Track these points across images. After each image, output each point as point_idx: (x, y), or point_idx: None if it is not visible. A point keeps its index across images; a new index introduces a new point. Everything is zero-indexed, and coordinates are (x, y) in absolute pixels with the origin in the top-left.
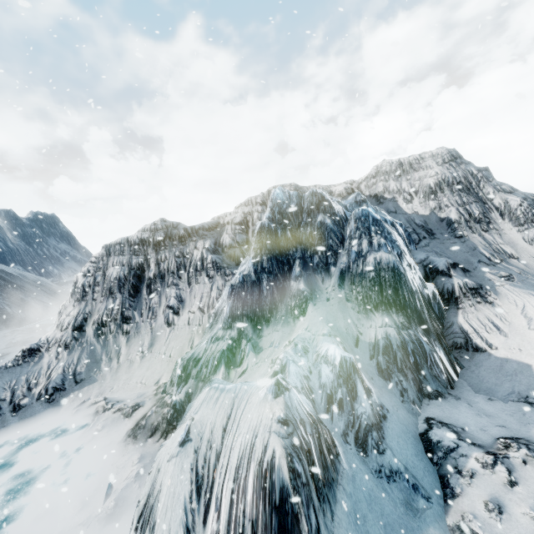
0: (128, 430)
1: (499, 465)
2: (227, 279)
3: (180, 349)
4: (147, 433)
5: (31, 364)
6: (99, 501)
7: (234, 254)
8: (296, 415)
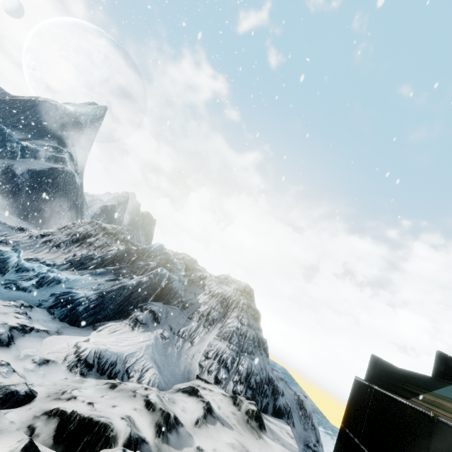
0: None
1: (11, 304)
2: None
3: None
4: None
5: (16, 232)
6: None
7: None
8: (5, 253)
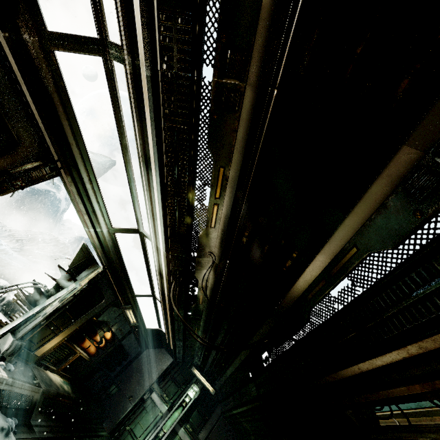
0: None
1: None
2: None
3: None
4: None
5: None
6: None
7: None
8: None
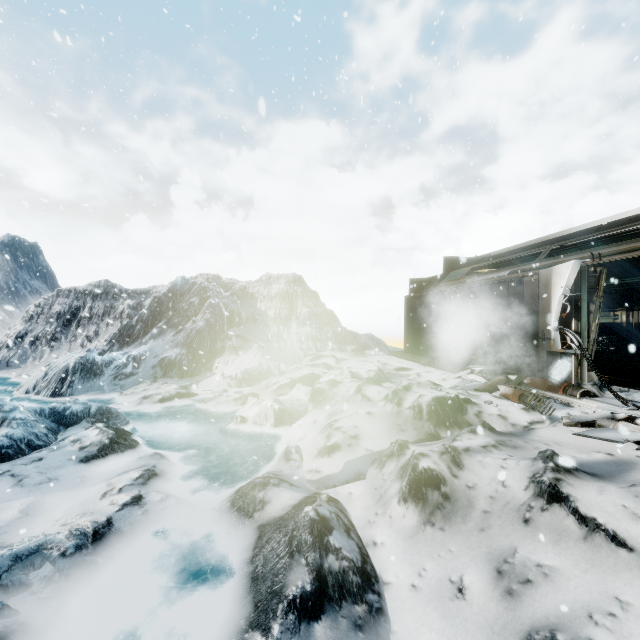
0: None
1: (150, 383)
2: None
3: None
4: None
5: None
6: (5, 390)
7: None
8: (88, 357)
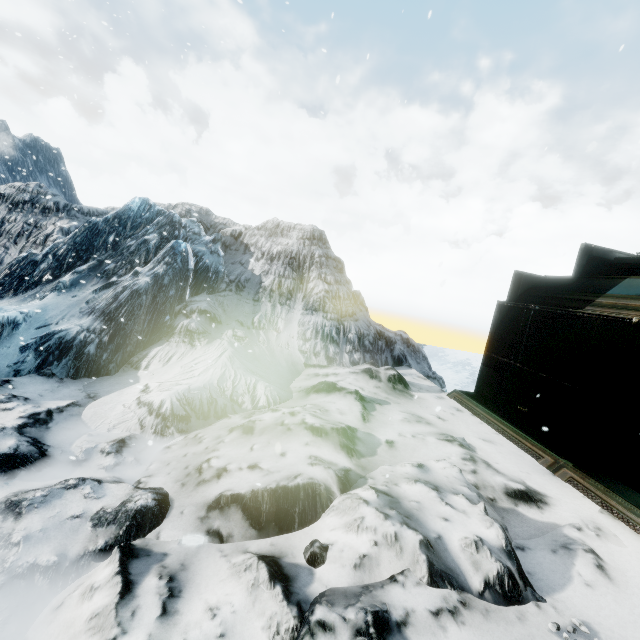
0: None
1: None
2: None
3: None
4: None
5: None
6: None
7: None
8: None
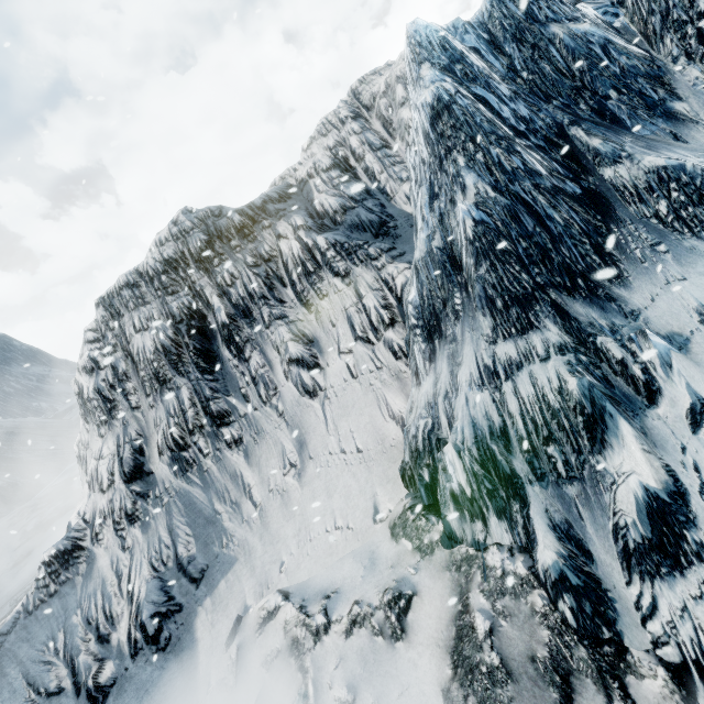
0: (447, 688)
1: None
2: (379, 266)
3: (370, 428)
4: (541, 695)
5: (76, 582)
6: None
7: (358, 219)
8: None
